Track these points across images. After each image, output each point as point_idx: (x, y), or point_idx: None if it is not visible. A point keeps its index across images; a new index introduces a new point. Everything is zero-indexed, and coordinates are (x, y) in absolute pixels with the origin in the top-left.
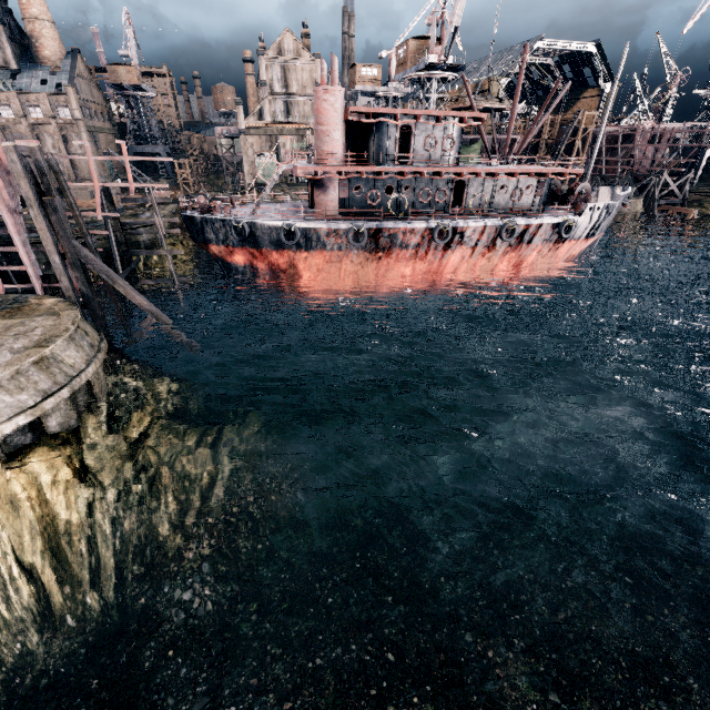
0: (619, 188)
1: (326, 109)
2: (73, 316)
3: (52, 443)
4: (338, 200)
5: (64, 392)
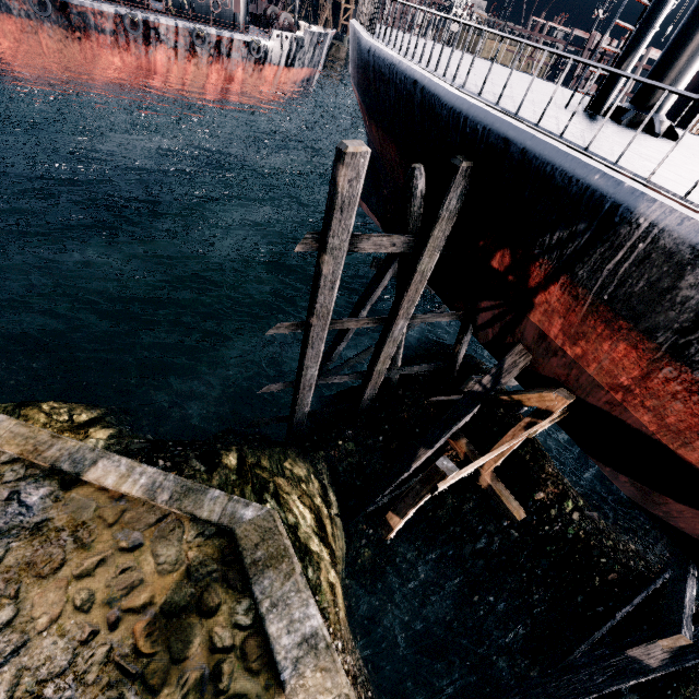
0: (329, 30)
1: None
2: None
3: None
4: None
5: None
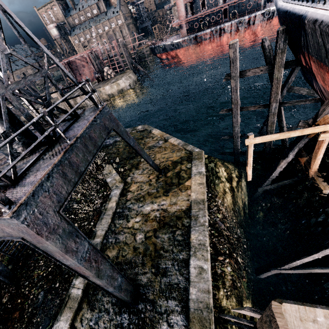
0: None
1: (178, 3)
2: (132, 71)
3: (132, 88)
4: (186, 30)
5: (132, 81)
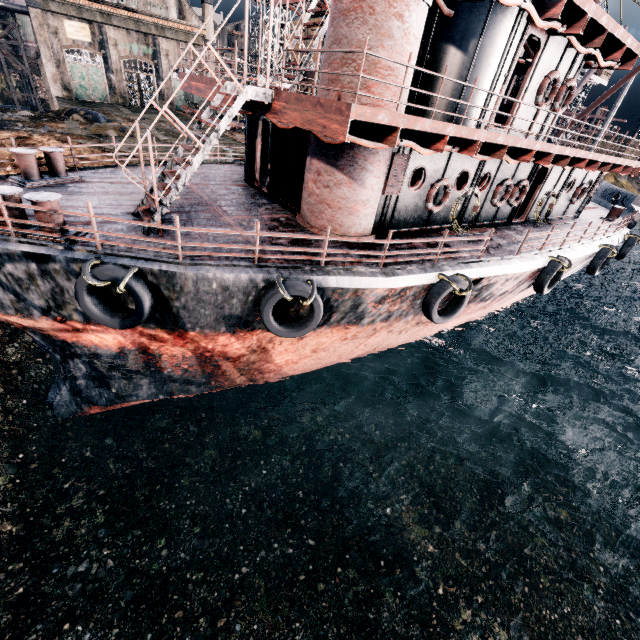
0: None
1: None
2: None
3: None
4: (378, 199)
5: None
